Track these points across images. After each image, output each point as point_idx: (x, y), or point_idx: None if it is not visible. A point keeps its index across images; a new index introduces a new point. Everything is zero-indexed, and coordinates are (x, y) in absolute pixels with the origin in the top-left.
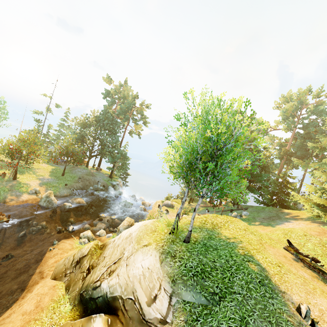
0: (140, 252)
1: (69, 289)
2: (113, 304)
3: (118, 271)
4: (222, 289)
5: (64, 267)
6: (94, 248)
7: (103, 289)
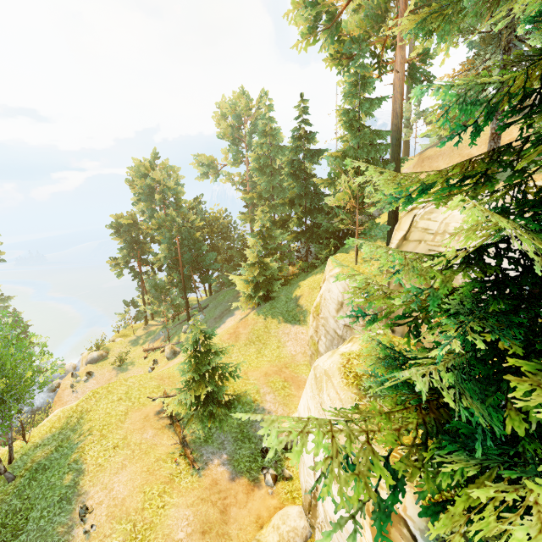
0: None
1: None
2: None
3: None
4: (7, 540)
5: None
6: None
7: None
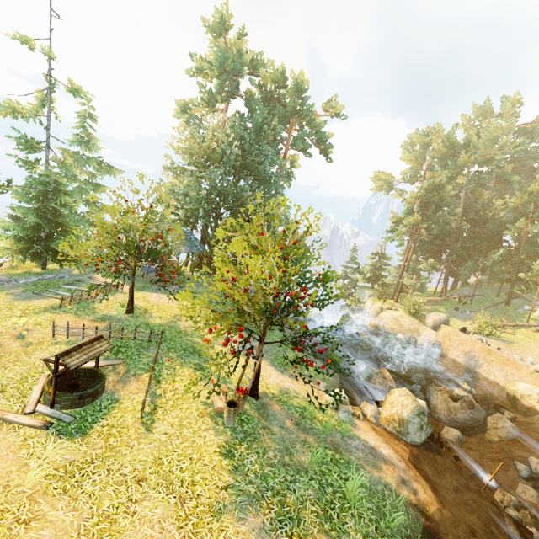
0: None
1: None
2: None
3: None
4: None
5: None
6: None
7: None
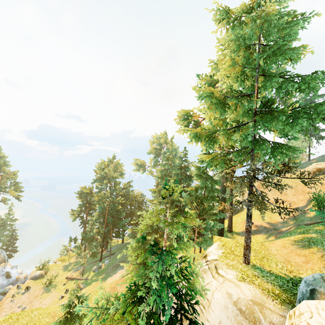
0: None
1: None
2: None
3: None
4: None
5: None
6: None
7: None
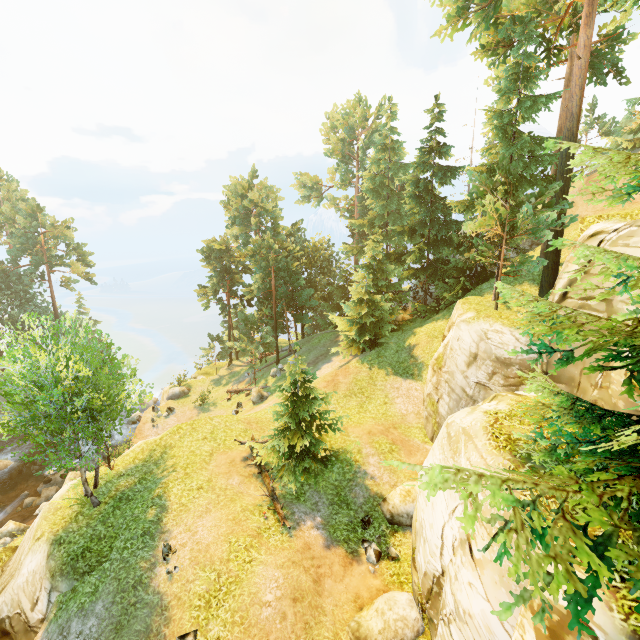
0: (30, 552)
1: None
2: (2, 626)
3: (7, 587)
4: (91, 565)
5: None
6: None
7: None
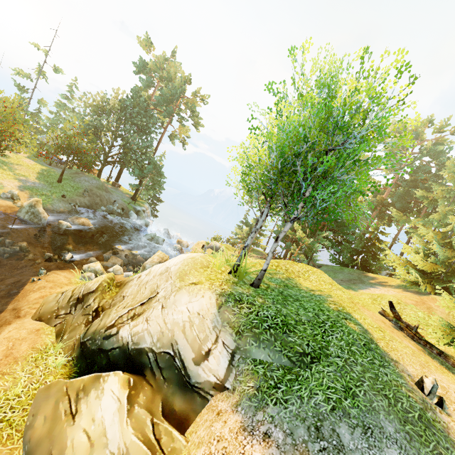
0: (185, 291)
1: (63, 336)
2: (137, 359)
3: (148, 315)
4: (314, 348)
5: (55, 305)
6: (108, 283)
7: (122, 338)
